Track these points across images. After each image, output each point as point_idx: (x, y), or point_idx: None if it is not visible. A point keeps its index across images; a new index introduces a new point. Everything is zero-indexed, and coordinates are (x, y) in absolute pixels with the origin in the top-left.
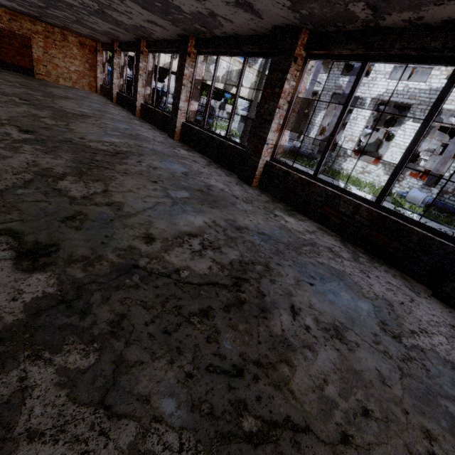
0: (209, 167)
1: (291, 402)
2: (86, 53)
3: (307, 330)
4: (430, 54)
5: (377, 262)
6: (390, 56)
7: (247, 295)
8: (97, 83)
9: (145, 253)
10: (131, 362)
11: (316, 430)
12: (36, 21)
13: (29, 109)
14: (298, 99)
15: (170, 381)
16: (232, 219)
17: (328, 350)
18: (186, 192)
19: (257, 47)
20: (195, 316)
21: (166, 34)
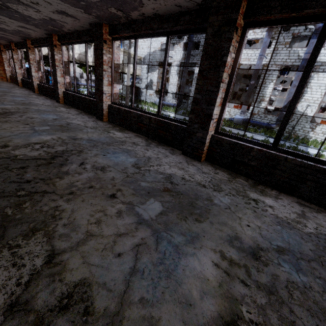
0: (78, 115)
1: (51, 187)
2: None
3: (84, 169)
4: (156, 31)
5: (161, 145)
6: (144, 34)
7: (56, 161)
8: (6, 74)
9: None
10: None
11: (57, 192)
12: None
13: None
14: (117, 65)
15: None
16: (73, 136)
17: (90, 173)
18: (48, 127)
19: (88, 36)
20: (15, 169)
21: (38, 34)
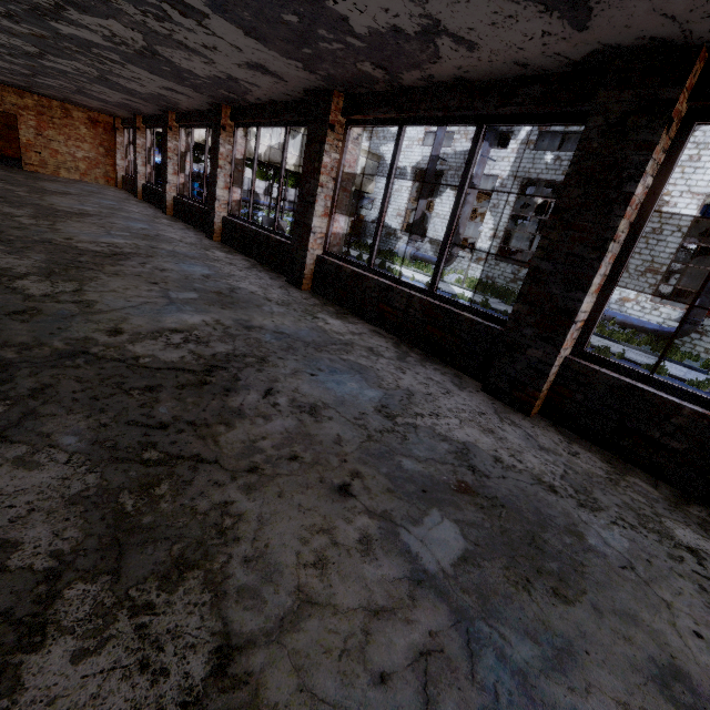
0: (249, 270)
1: (210, 447)
2: (99, 133)
3: (274, 406)
4: (453, 114)
5: (430, 362)
6: (422, 118)
7: (216, 379)
8: (116, 174)
9: (103, 343)
10: (43, 414)
11: (224, 463)
12: (25, 93)
13: (1, 208)
14: (348, 175)
15: (81, 427)
16: (245, 319)
17: (288, 420)
18: (195, 293)
19: (296, 114)
20: (137, 390)
21: (194, 103)
